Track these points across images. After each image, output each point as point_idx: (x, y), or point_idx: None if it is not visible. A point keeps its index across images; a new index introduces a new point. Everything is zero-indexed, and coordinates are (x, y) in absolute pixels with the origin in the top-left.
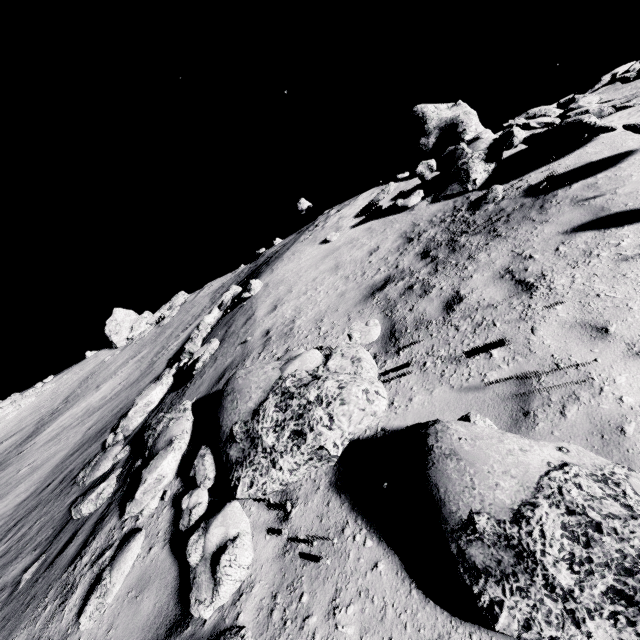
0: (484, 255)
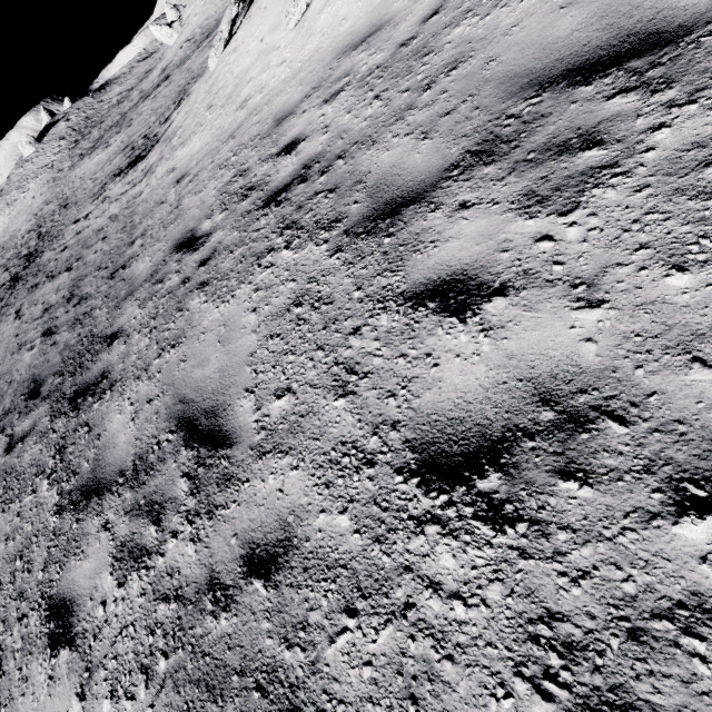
0: None
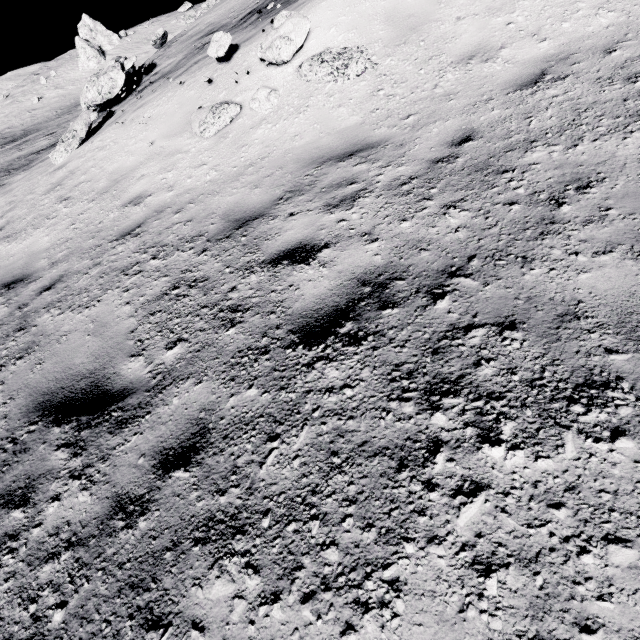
0: None
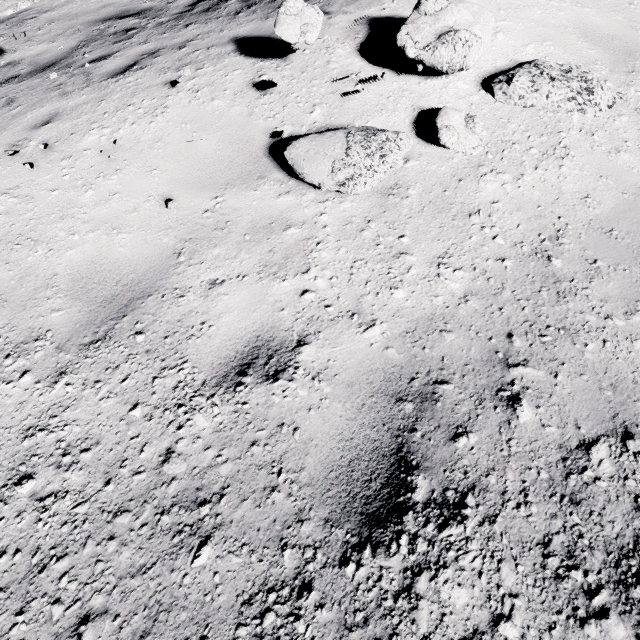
0: (192, 28)
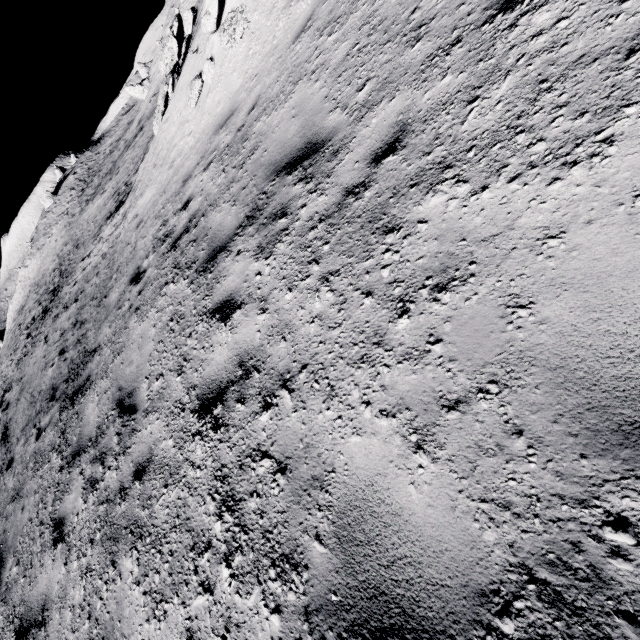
0: None
